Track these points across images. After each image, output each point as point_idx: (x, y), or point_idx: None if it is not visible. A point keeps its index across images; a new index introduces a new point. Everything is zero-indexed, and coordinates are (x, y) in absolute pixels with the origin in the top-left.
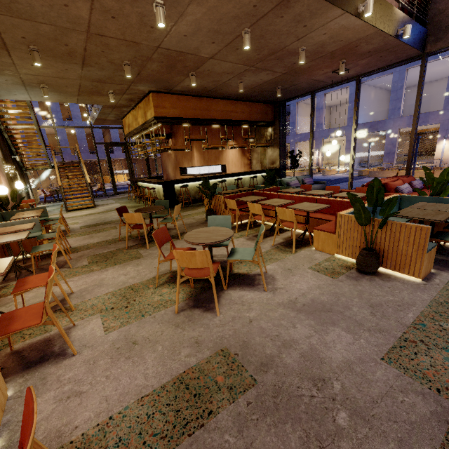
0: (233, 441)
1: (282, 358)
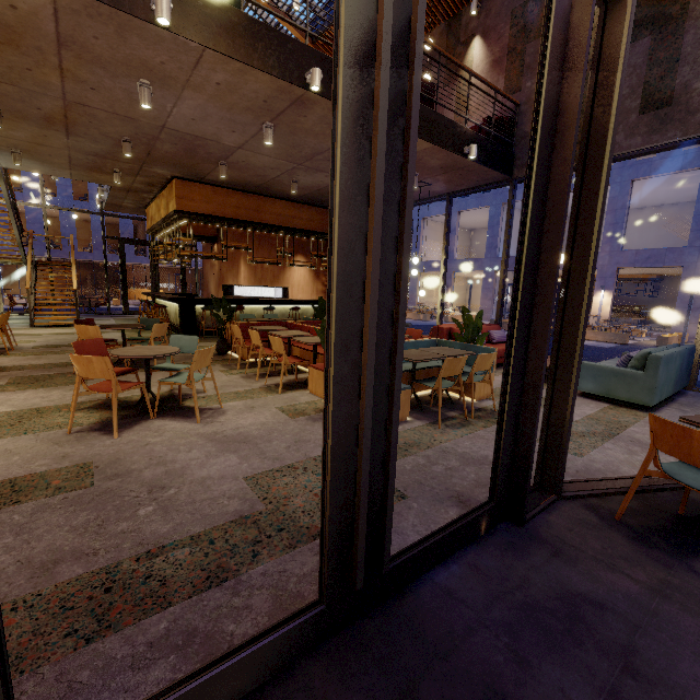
0: (18, 519)
1: (142, 472)
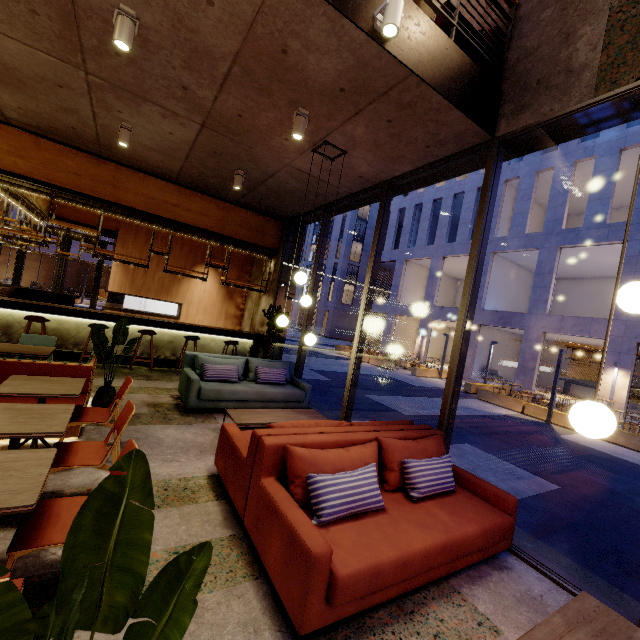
0: None
1: None
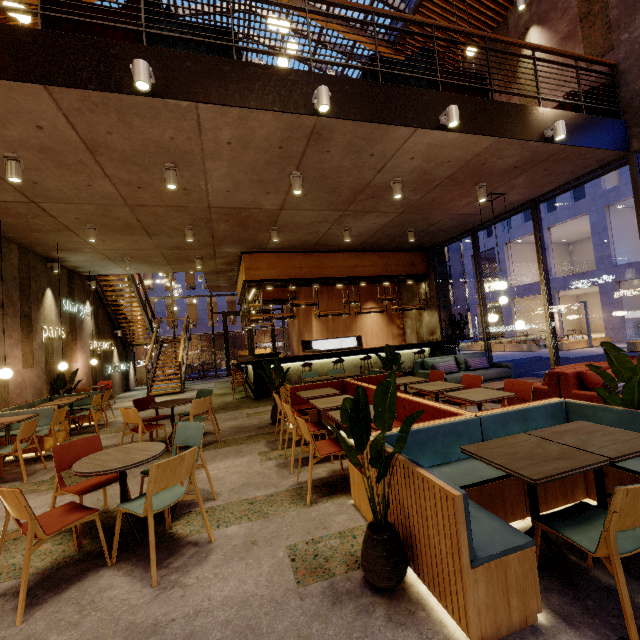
0: None
1: None
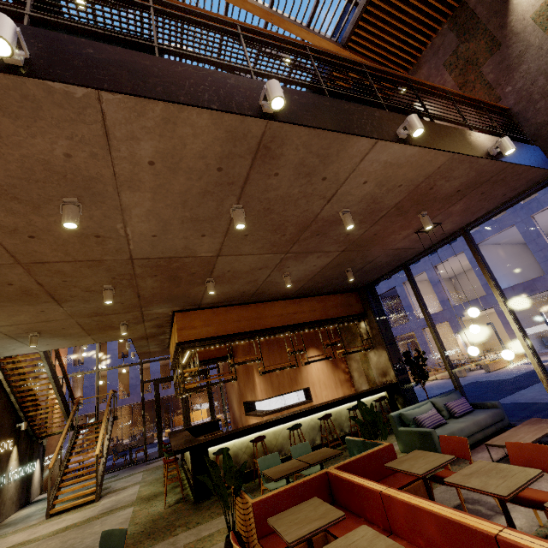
0: None
1: None
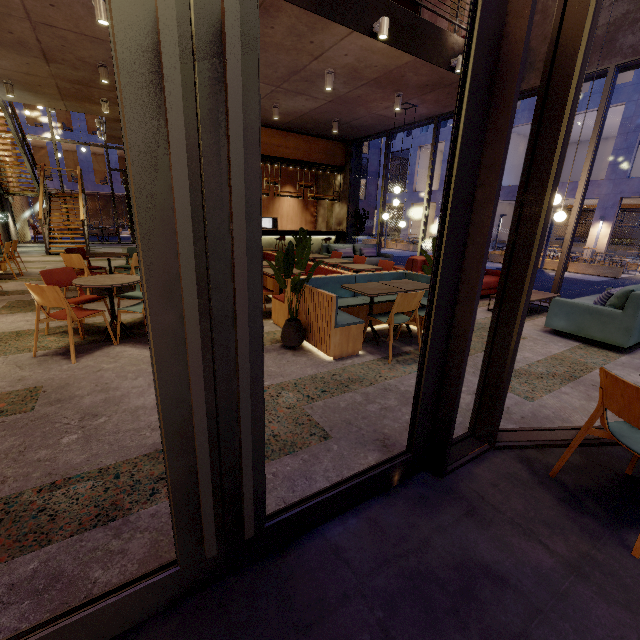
0: None
1: (83, 398)
